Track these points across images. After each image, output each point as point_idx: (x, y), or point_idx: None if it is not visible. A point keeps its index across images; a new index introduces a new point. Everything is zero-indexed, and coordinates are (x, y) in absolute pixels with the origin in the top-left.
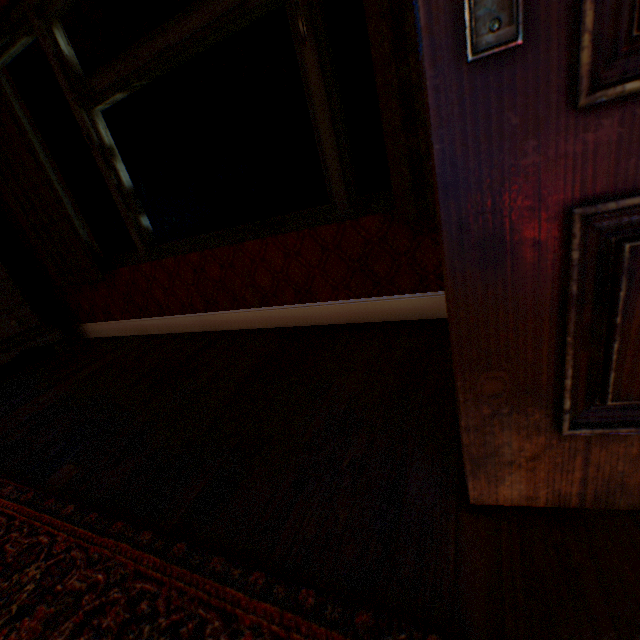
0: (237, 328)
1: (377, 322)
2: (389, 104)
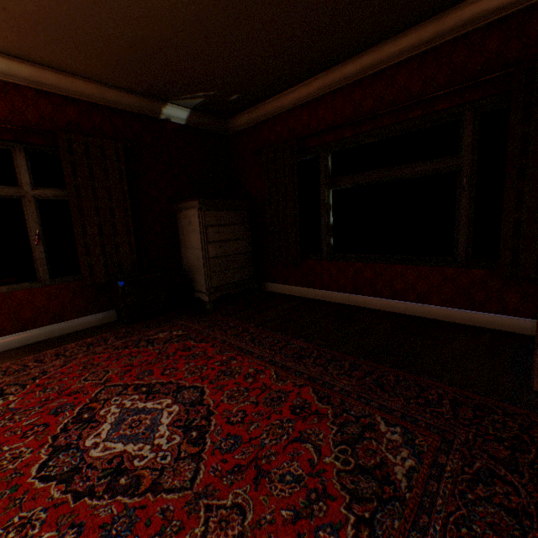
0: (368, 307)
1: (466, 324)
2: (506, 225)
